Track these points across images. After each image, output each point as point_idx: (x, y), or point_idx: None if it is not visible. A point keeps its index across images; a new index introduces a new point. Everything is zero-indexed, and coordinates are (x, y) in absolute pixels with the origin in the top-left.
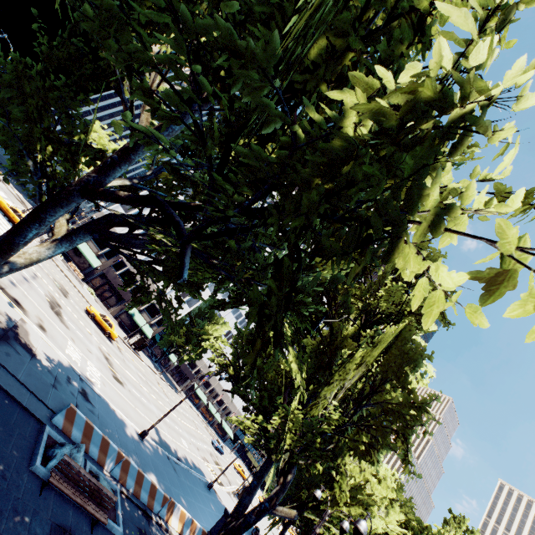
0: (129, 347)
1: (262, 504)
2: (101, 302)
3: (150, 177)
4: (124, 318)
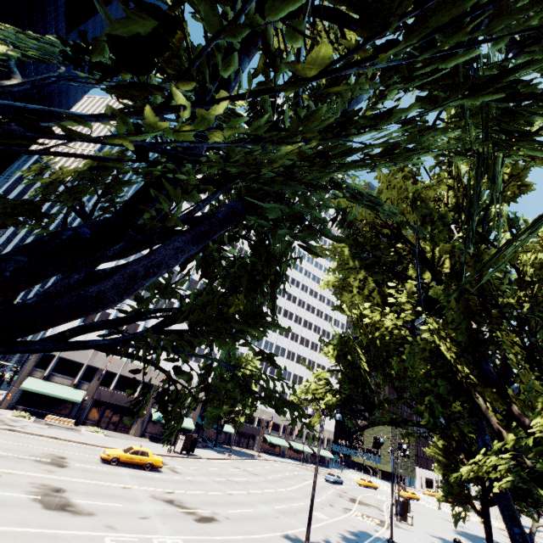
0: (180, 457)
1: None
2: (114, 432)
3: (16, 87)
4: (152, 430)
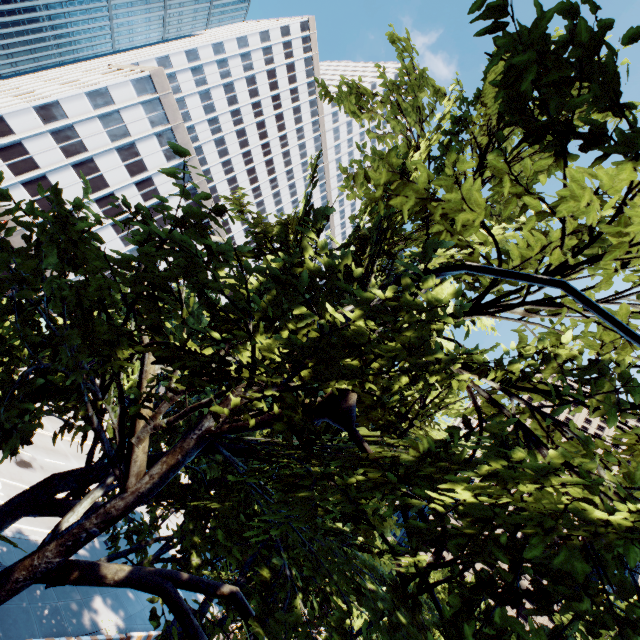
0: None
1: (224, 620)
2: None
3: None
4: None
